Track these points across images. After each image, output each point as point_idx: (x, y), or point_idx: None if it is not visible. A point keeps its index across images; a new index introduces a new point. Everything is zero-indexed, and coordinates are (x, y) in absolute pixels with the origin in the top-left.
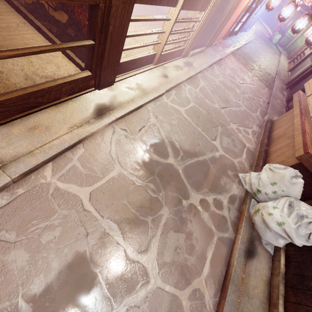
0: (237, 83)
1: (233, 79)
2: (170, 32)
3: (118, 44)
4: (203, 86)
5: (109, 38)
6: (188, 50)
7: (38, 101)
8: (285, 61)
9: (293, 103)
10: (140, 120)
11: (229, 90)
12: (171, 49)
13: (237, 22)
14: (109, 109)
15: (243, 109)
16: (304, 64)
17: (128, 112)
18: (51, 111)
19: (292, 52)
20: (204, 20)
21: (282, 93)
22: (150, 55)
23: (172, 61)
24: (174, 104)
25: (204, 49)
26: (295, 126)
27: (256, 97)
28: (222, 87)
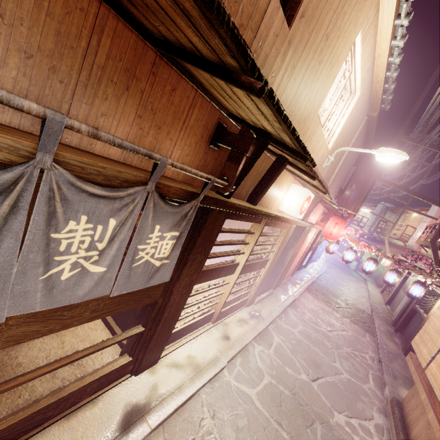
0: (324, 331)
1: (316, 325)
2: (230, 292)
3: (170, 323)
4: (278, 343)
5: (162, 322)
6: (252, 298)
7: (47, 415)
8: (375, 290)
9: (412, 376)
10: (188, 426)
11: (316, 345)
12: (232, 303)
13: (302, 258)
14: (143, 412)
15: (346, 379)
16: (400, 298)
17: (171, 413)
18: (57, 429)
19: (378, 280)
20: (266, 273)
21: (392, 341)
22: (208, 315)
23: (235, 313)
24: (240, 382)
25: (271, 292)
26: (434, 431)
27: (357, 351)
28: (305, 340)
